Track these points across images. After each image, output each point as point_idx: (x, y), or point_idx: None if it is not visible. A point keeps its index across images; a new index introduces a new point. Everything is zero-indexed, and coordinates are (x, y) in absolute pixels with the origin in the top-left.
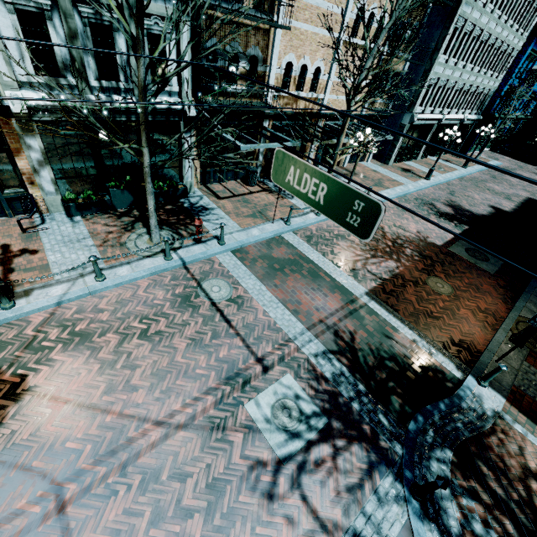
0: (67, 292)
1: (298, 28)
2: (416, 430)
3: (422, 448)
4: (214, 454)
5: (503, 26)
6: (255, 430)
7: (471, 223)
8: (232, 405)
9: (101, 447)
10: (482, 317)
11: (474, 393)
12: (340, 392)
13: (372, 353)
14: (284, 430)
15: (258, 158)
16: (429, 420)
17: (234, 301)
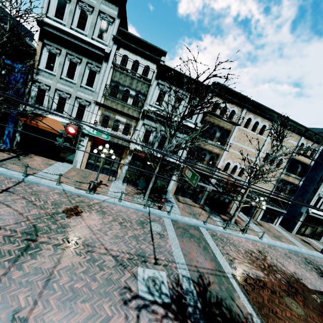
0: (108, 199)
1: (235, 153)
2: None
3: None
4: (116, 272)
5: None
6: (136, 278)
7: None
8: (134, 264)
9: (86, 241)
10: None
11: None
12: (185, 297)
13: (217, 298)
14: (148, 287)
15: (204, 193)
16: None
17: (160, 234)
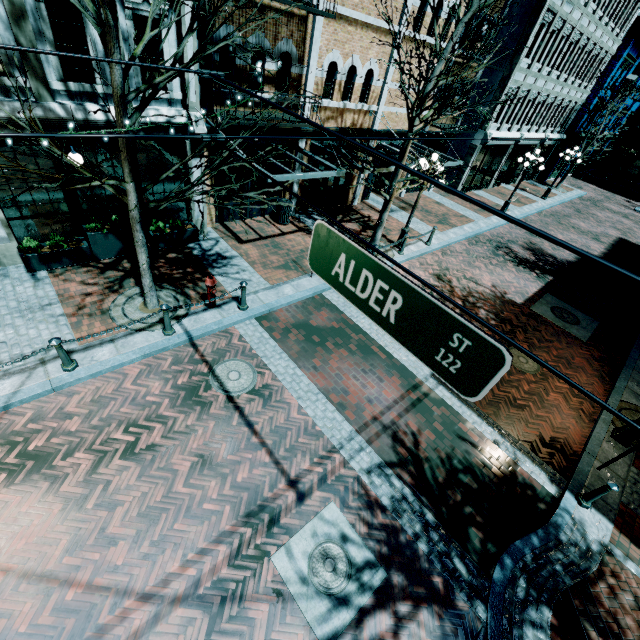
0: (19, 389)
1: (345, 17)
2: (503, 580)
3: (512, 608)
4: None
5: (597, 24)
6: (286, 598)
7: (556, 273)
8: (254, 558)
9: None
10: (577, 404)
11: (574, 519)
12: (402, 526)
13: (443, 464)
14: (326, 593)
15: (293, 187)
16: (519, 563)
17: (259, 393)
